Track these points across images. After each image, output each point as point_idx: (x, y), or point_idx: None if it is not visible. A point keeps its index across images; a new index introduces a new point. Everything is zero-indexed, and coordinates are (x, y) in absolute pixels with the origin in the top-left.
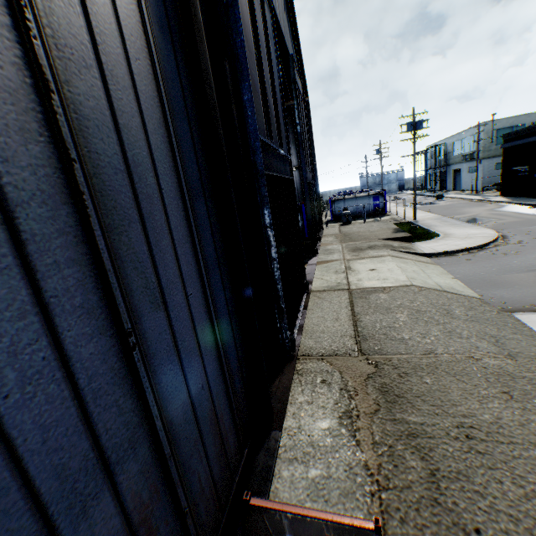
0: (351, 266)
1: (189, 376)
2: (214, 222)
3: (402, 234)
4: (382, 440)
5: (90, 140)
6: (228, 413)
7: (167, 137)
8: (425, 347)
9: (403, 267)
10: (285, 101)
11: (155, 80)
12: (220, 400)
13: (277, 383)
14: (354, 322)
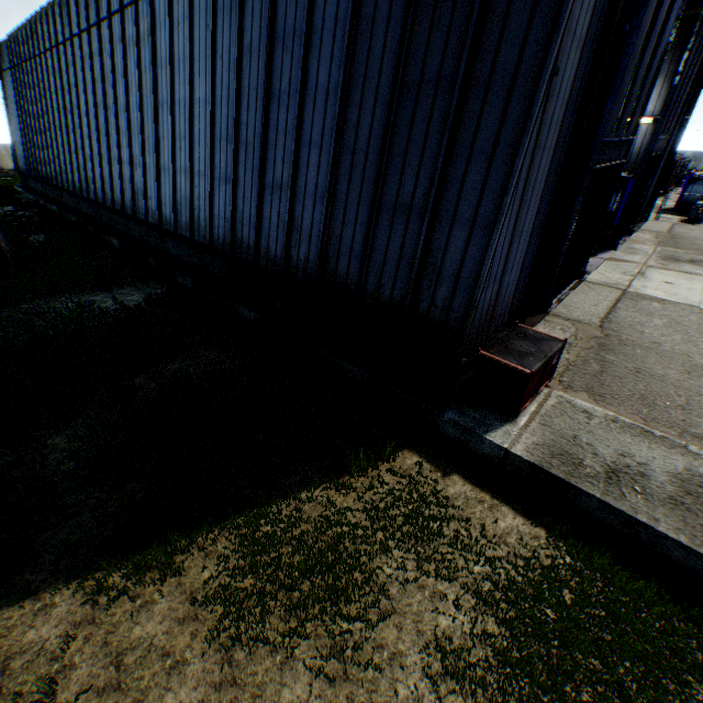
0: (644, 273)
1: (511, 273)
2: (547, 206)
3: None
4: (582, 357)
5: (531, 177)
6: (510, 304)
7: (549, 165)
8: (655, 340)
9: None
10: (690, 7)
11: (557, 138)
12: (511, 295)
13: (528, 319)
14: (608, 312)
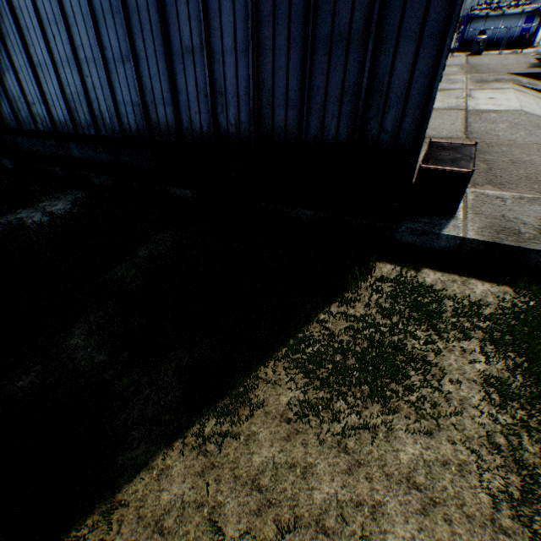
0: (471, 95)
1: None
2: None
3: (536, 71)
4: None
5: None
6: None
7: None
8: (509, 139)
9: (519, 99)
10: None
11: None
12: None
13: None
14: (465, 127)
